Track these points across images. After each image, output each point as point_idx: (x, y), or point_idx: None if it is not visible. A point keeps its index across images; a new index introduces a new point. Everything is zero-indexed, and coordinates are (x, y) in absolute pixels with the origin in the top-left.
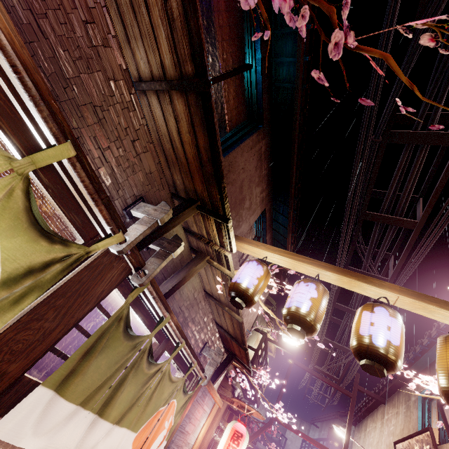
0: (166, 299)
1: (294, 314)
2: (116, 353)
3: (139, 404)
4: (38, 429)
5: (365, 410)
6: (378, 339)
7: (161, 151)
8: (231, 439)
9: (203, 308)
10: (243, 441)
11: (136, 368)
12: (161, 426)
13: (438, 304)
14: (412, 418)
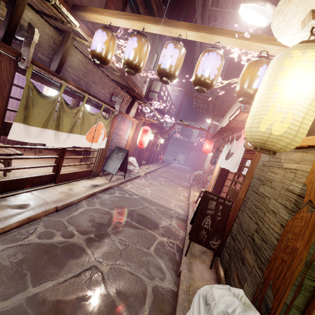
0: (63, 74)
1: (125, 62)
2: (44, 106)
3: (78, 125)
4: (30, 137)
5: (227, 109)
6: (164, 65)
7: None
8: (143, 133)
9: (97, 74)
10: (149, 132)
11: (63, 111)
12: (99, 133)
13: (206, 31)
14: (240, 105)
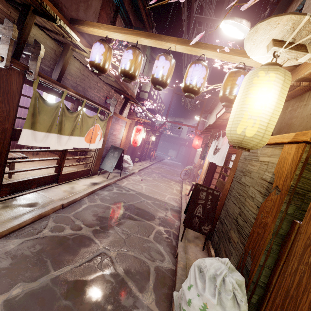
0: (63, 81)
1: (122, 72)
2: (49, 112)
3: (78, 128)
4: (37, 141)
5: (213, 106)
6: (157, 75)
7: None
8: (136, 132)
9: (92, 79)
10: (142, 131)
11: (65, 116)
12: (96, 134)
13: (192, 45)
14: None
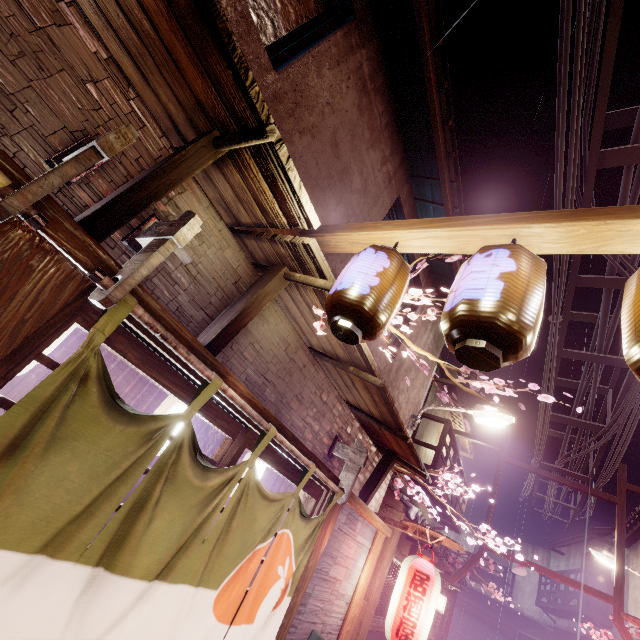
0: (226, 360)
1: (464, 316)
2: (104, 450)
3: (205, 542)
4: None
5: None
6: None
7: (115, 42)
8: (411, 584)
9: (313, 377)
10: (432, 586)
11: (171, 478)
12: (269, 575)
13: None
14: None
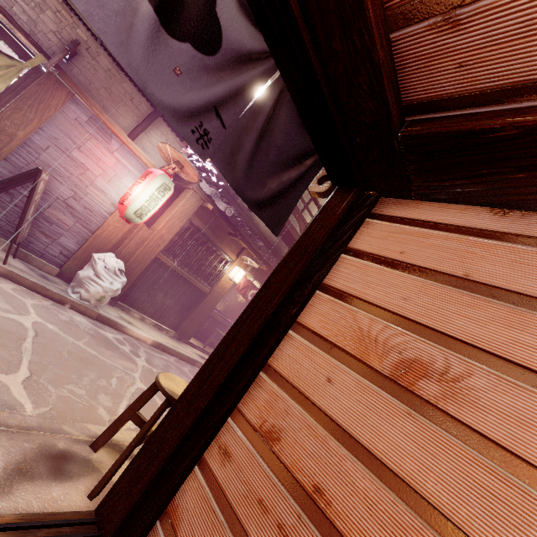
0: None
1: None
2: None
3: None
4: None
5: None
6: None
7: None
8: (140, 178)
9: None
10: (153, 178)
11: None
12: None
13: None
14: None
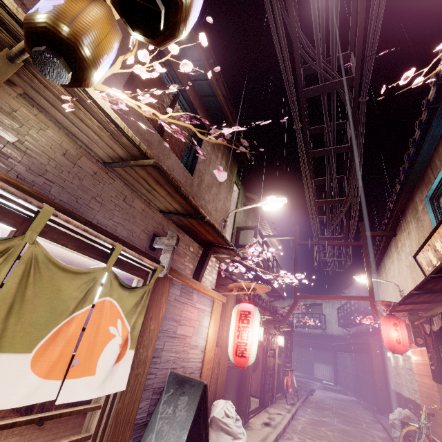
0: None
1: None
2: None
3: None
4: None
5: (380, 253)
6: None
7: None
8: (239, 321)
9: (110, 184)
10: (253, 317)
11: None
12: (100, 335)
13: None
14: (425, 225)
